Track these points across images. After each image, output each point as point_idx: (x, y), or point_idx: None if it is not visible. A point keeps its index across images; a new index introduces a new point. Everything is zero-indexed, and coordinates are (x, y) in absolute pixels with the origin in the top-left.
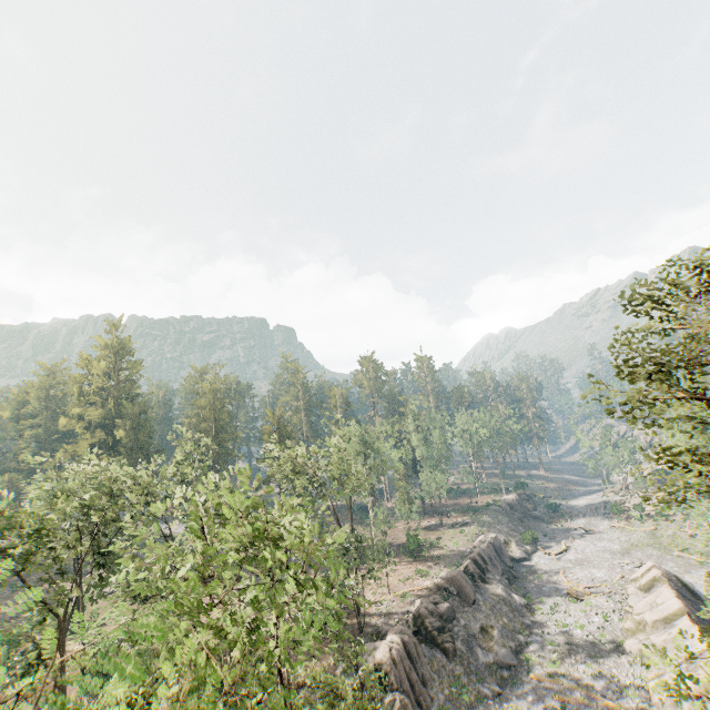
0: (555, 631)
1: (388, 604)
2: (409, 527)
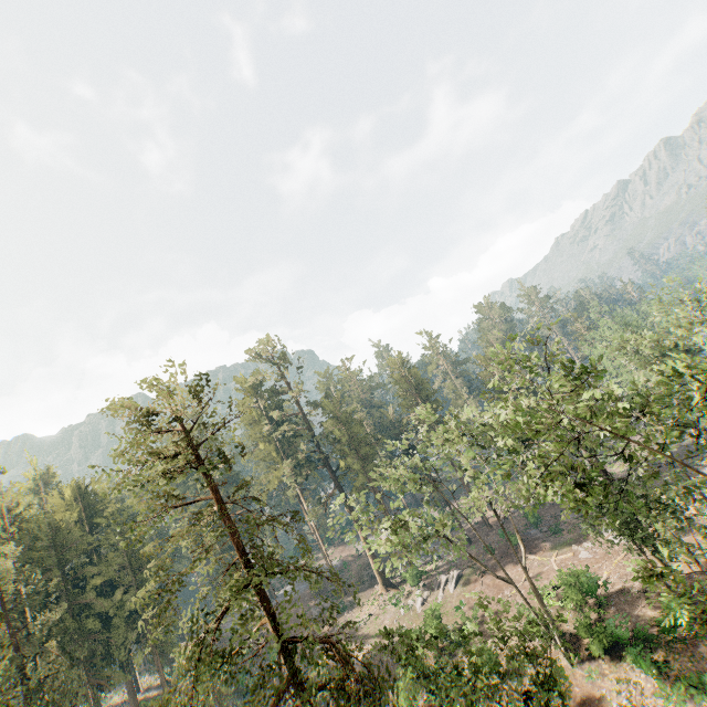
0: None
1: None
2: None
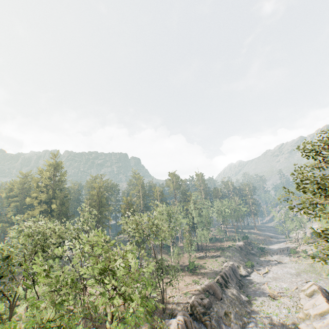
0: (262, 316)
1: (178, 297)
2: (190, 257)
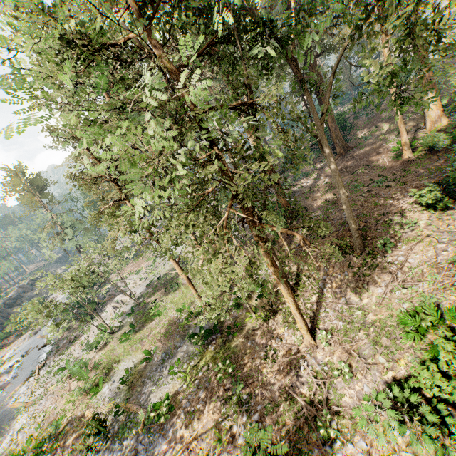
0: None
1: None
2: None
